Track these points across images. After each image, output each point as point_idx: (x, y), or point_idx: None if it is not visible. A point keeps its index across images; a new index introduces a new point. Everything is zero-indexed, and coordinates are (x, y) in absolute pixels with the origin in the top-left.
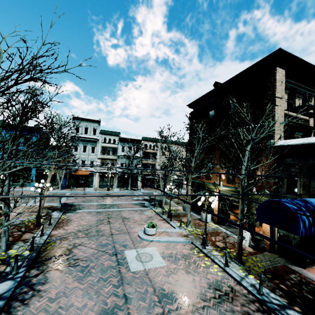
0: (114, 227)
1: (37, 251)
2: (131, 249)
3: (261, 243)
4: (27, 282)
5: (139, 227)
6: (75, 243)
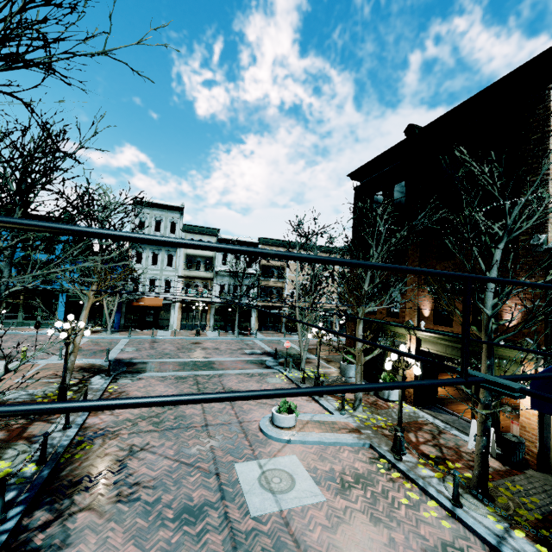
0: (212, 409)
1: (53, 464)
2: (247, 460)
3: (518, 451)
4: (22, 543)
5: (260, 410)
6: (132, 445)
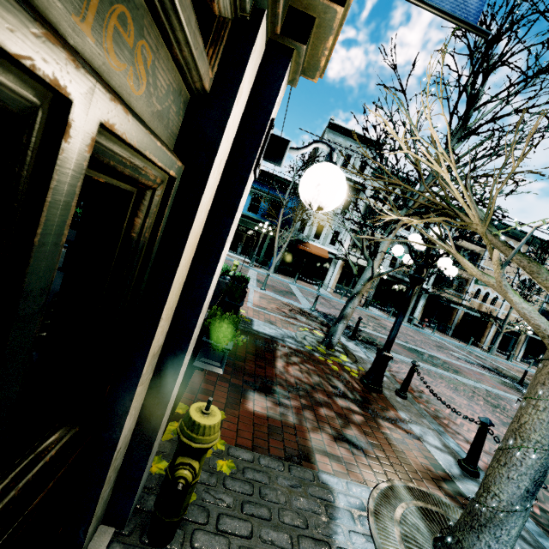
0: None
1: None
2: None
3: None
4: None
5: None
6: None
